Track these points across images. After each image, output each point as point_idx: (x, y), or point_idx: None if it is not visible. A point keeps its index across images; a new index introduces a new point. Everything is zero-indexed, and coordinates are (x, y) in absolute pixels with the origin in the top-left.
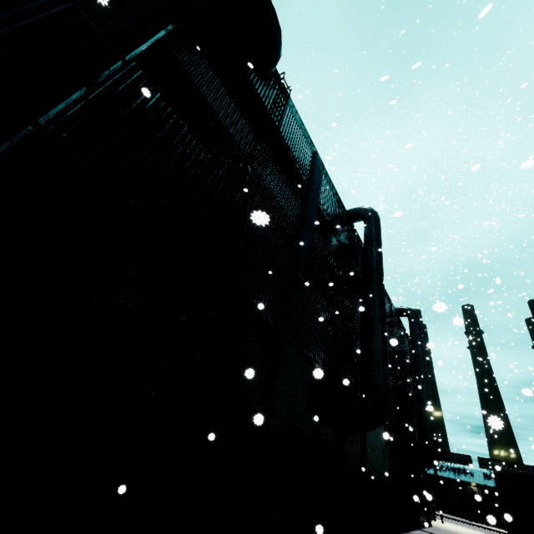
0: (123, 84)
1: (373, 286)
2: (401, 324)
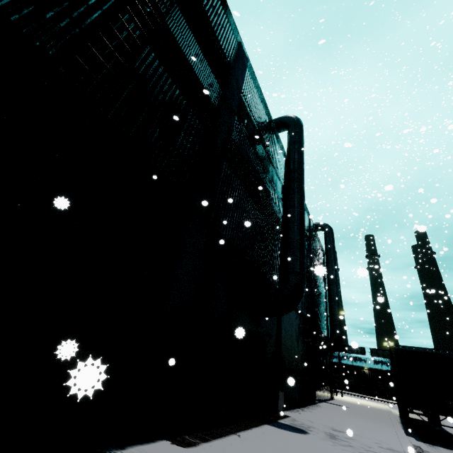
0: None
1: (294, 184)
2: (318, 237)
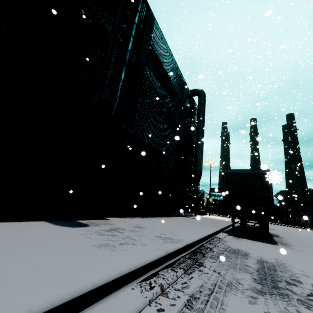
0: None
1: (123, 1)
2: (194, 102)
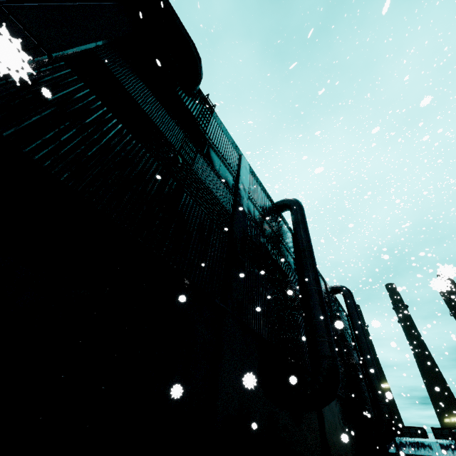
0: (49, 76)
1: (306, 262)
2: (338, 301)
